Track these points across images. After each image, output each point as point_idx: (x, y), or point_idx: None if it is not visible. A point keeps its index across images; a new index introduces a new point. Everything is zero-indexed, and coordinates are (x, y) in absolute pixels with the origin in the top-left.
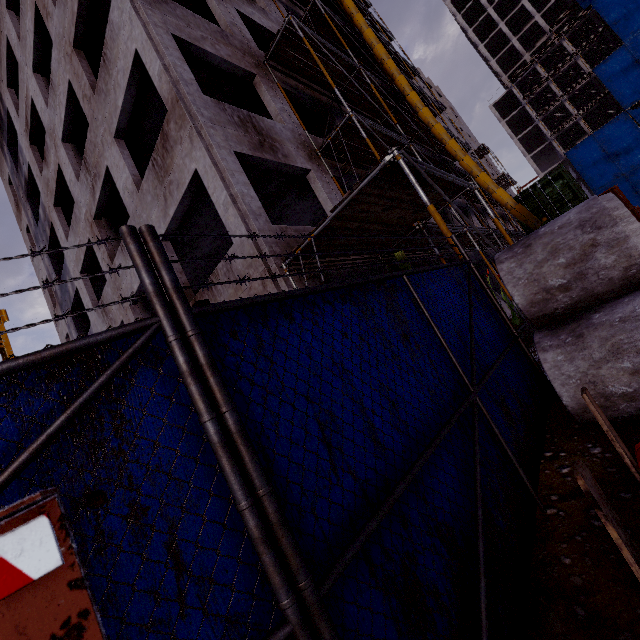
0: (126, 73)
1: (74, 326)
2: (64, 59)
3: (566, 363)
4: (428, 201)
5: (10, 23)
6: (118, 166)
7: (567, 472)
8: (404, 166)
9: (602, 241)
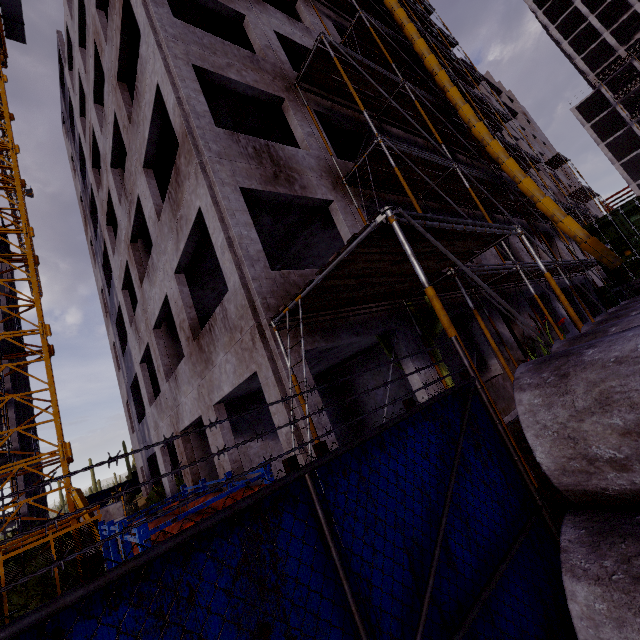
0: (151, 106)
1: (118, 336)
2: (112, 92)
3: (609, 623)
4: (426, 281)
5: (81, 59)
6: (145, 195)
7: None
8: (398, 231)
9: None
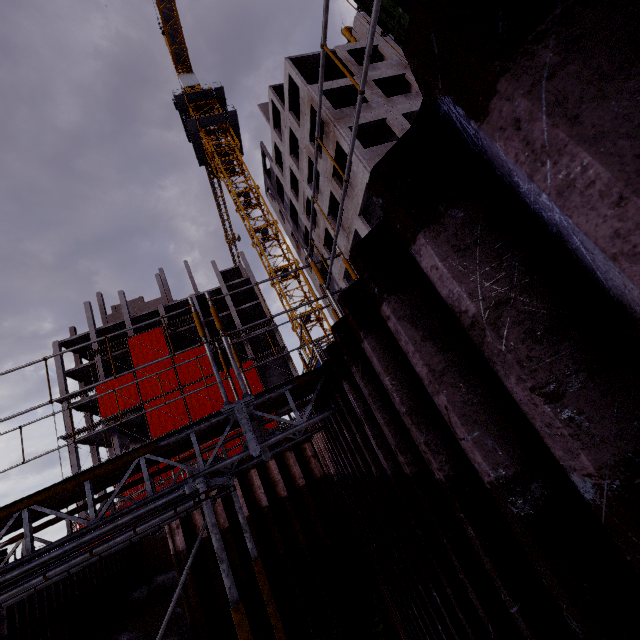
0: (362, 191)
1: (340, 308)
2: (327, 181)
3: None
4: None
5: (292, 162)
6: (361, 229)
7: None
8: None
9: None
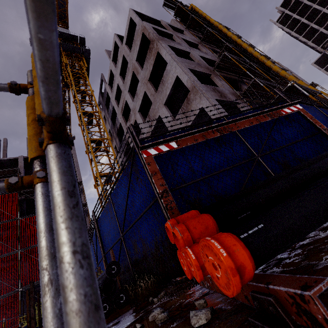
0: (172, 83)
1: None
2: (143, 85)
3: None
4: (308, 94)
5: (120, 79)
6: (164, 114)
7: None
8: (296, 85)
9: None
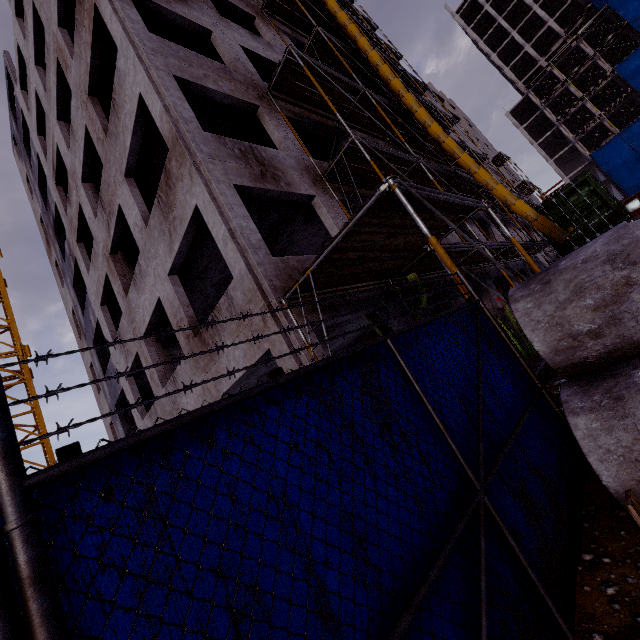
0: (132, 116)
1: (96, 356)
2: (81, 106)
3: (603, 433)
4: (429, 233)
5: (38, 77)
6: (128, 204)
7: (614, 594)
8: (400, 196)
9: (639, 279)
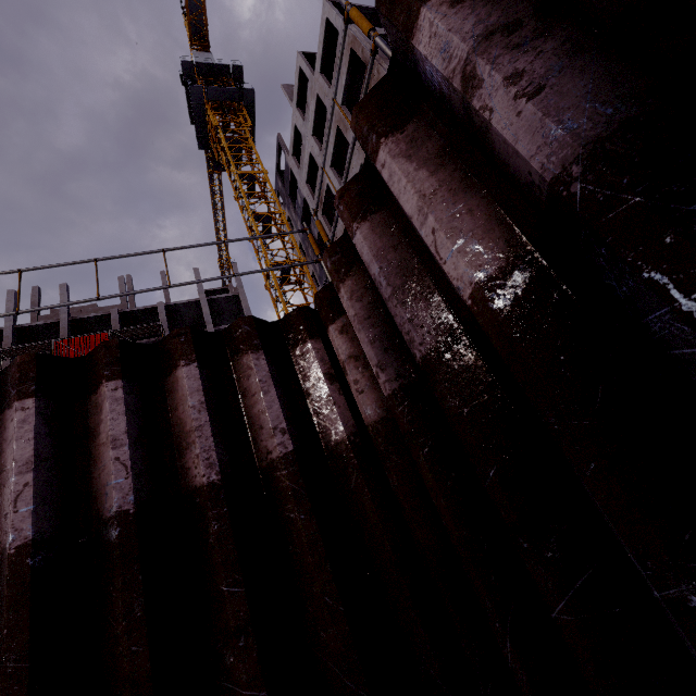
0: None
1: None
2: (358, 152)
3: None
4: None
5: (314, 143)
6: None
7: None
8: None
9: None
